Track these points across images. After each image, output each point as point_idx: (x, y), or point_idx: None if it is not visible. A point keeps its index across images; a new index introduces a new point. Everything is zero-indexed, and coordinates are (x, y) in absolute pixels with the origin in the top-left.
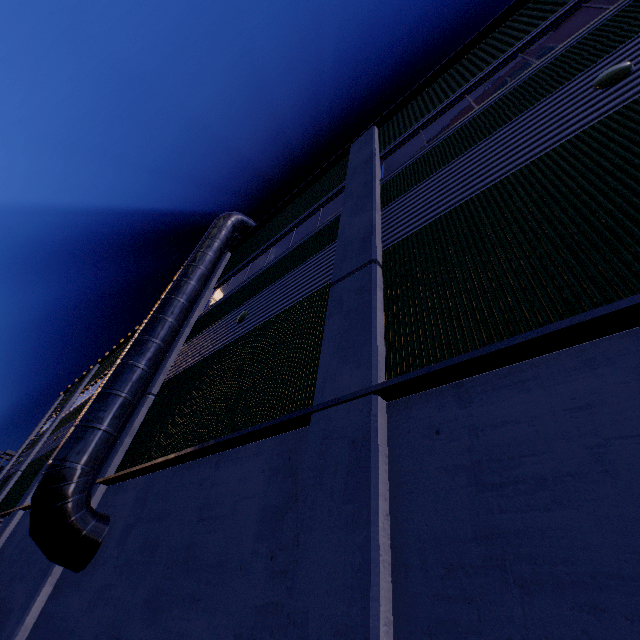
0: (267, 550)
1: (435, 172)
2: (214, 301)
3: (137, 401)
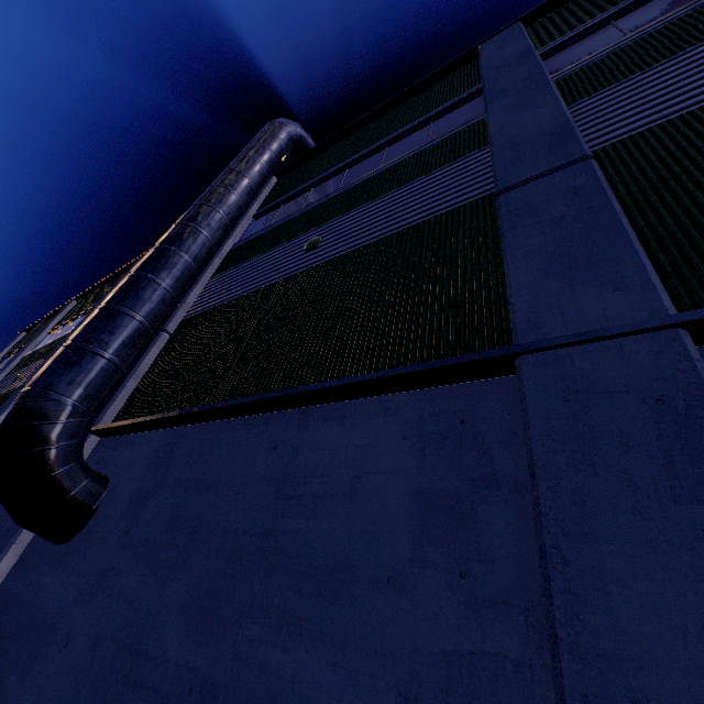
0: (447, 560)
1: (674, 55)
2: (255, 231)
3: (155, 331)
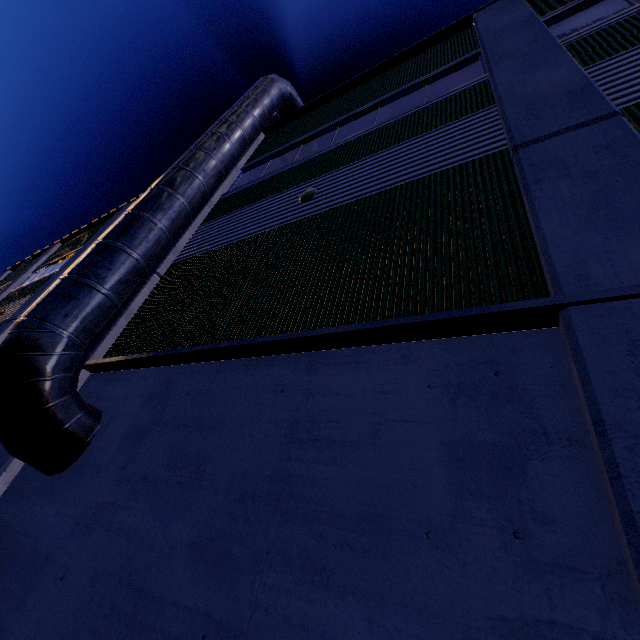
0: (495, 517)
1: None
2: (243, 183)
3: (150, 271)
